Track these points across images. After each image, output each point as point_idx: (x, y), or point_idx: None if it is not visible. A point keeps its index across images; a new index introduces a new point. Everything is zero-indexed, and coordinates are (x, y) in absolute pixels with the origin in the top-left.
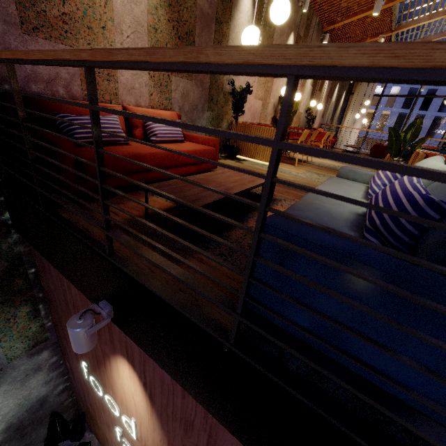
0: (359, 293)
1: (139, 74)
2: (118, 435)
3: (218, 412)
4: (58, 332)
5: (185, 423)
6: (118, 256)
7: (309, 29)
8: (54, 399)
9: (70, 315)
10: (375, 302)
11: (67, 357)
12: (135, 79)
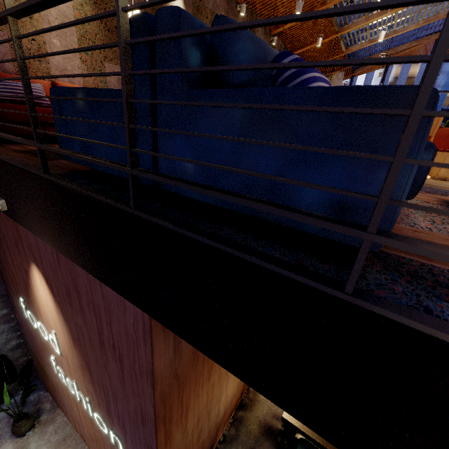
0: (82, 108)
1: (71, 58)
2: (54, 365)
3: (55, 242)
4: (5, 281)
5: (68, 295)
6: (2, 154)
7: (254, 32)
8: (7, 354)
9: (4, 251)
10: (87, 110)
11: (15, 307)
12: (67, 62)
